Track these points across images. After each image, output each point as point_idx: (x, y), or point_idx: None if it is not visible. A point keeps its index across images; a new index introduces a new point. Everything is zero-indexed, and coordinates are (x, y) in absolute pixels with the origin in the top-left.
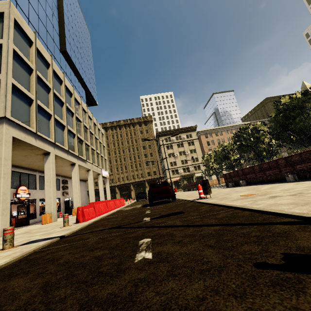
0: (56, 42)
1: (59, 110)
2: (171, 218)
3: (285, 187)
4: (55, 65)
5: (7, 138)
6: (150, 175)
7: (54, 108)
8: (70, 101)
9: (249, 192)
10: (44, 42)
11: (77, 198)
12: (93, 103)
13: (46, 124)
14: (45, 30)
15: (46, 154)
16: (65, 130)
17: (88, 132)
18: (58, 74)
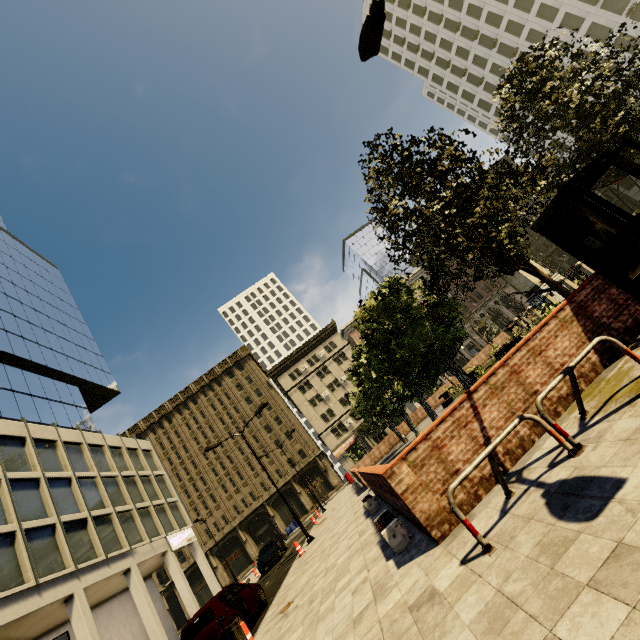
0: None
1: None
2: None
3: (329, 620)
4: None
5: None
6: (295, 463)
7: None
8: (24, 455)
9: (296, 637)
10: None
11: None
12: (108, 395)
13: None
14: None
15: None
16: (17, 541)
17: (98, 483)
18: None
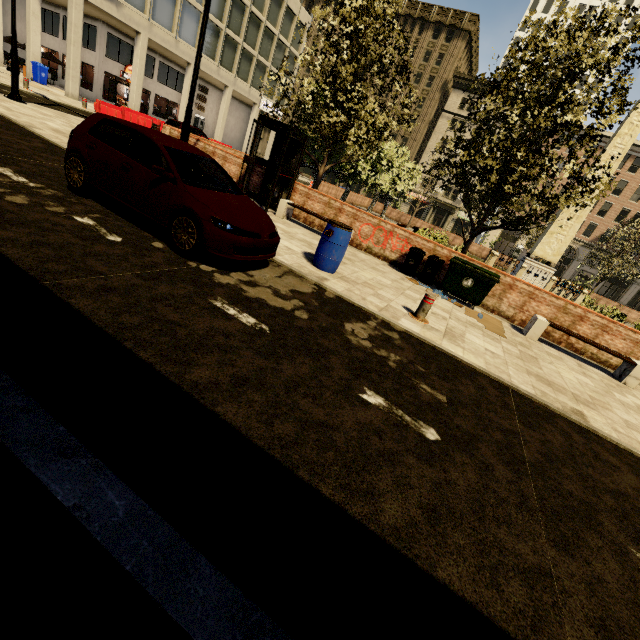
0: None
1: None
2: (71, 112)
3: None
4: None
5: (78, 1)
6: None
7: None
8: None
9: None
10: None
11: (182, 115)
12: None
13: None
14: None
15: (138, 33)
16: (178, 2)
17: (246, 13)
18: None
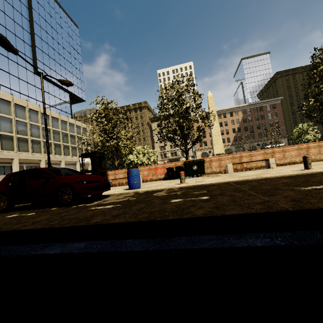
0: (29, 67)
1: (23, 129)
2: None
3: None
4: (17, 99)
5: None
6: None
7: (15, 131)
8: (37, 117)
9: None
10: (15, 76)
11: None
12: (81, 100)
13: (10, 142)
14: (16, 64)
15: (13, 159)
16: (29, 141)
17: (60, 134)
18: (20, 104)
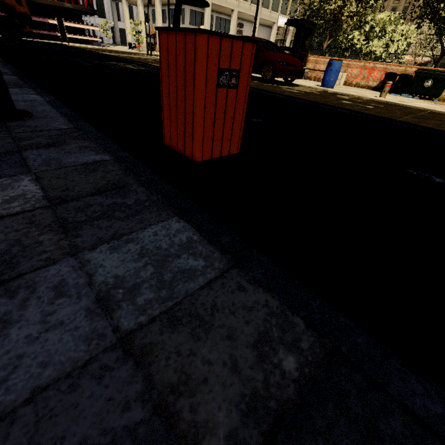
0: None
1: None
2: None
3: None
4: None
5: None
6: None
7: None
8: None
9: None
10: None
11: None
12: None
13: None
14: None
15: None
16: None
17: None
18: None
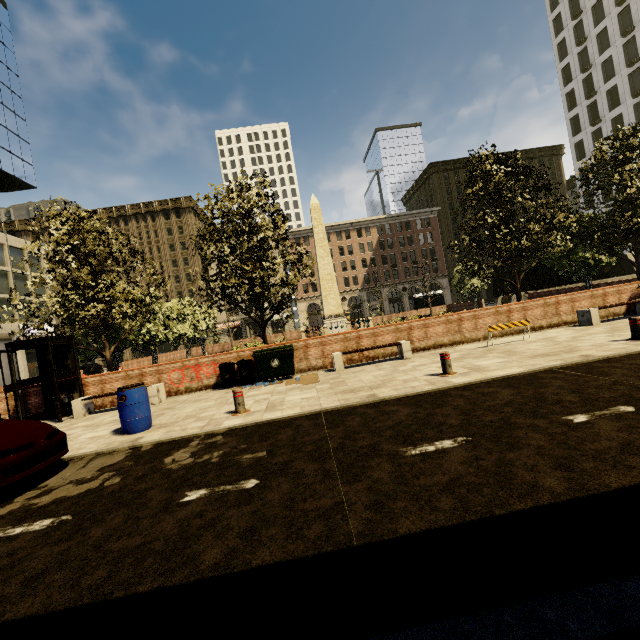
0: None
1: None
2: None
3: None
4: None
5: None
6: None
7: None
8: None
9: None
10: None
11: None
12: (21, 185)
13: None
14: None
15: None
16: None
17: None
18: None
